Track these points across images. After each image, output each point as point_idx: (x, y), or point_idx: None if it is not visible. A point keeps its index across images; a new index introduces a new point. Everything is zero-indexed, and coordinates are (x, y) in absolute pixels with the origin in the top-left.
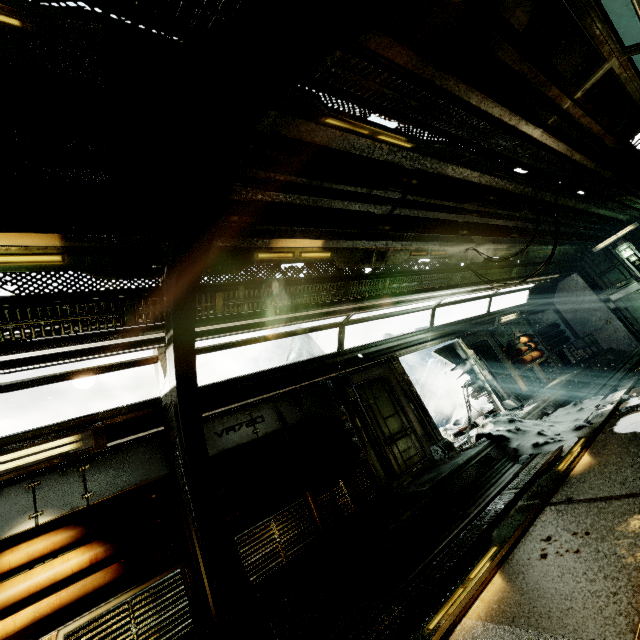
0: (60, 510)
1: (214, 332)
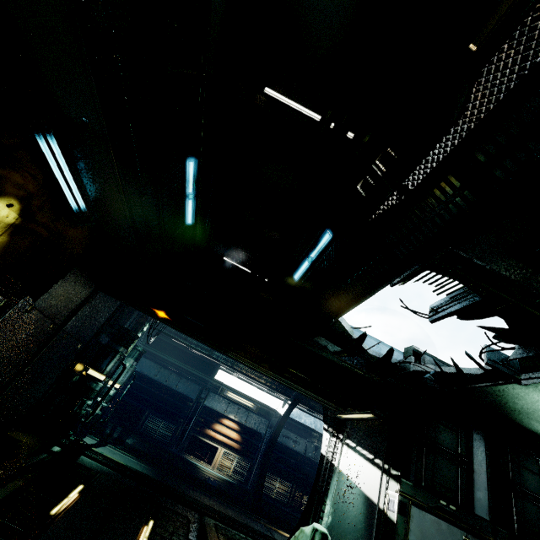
0: (239, 420)
1: (302, 406)
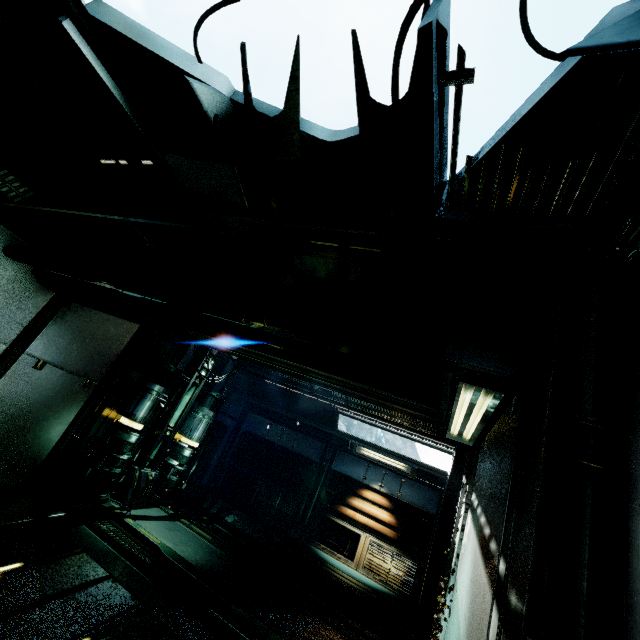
0: (388, 491)
1: None
